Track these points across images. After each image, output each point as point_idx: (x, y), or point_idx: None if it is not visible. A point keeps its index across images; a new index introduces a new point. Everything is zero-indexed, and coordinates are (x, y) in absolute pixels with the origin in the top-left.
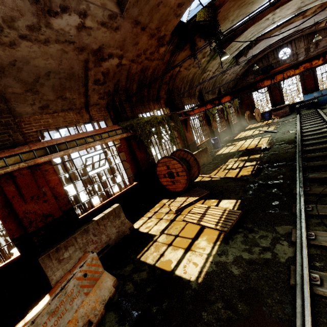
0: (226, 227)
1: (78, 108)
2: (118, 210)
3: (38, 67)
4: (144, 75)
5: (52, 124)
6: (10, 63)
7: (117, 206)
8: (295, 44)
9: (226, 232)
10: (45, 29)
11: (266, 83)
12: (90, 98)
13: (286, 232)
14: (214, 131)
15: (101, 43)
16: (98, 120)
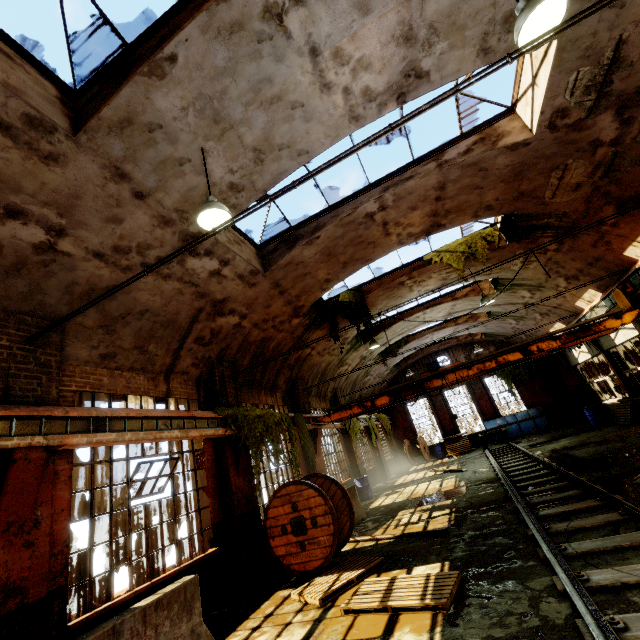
0: (442, 598)
1: (156, 371)
2: (192, 591)
3: (136, 301)
4: (263, 348)
5: (106, 387)
6: (107, 287)
7: (193, 577)
8: (452, 352)
9: (446, 606)
10: (175, 264)
11: (437, 382)
12: (179, 361)
13: (546, 585)
14: (358, 465)
15: (228, 294)
16: (178, 399)
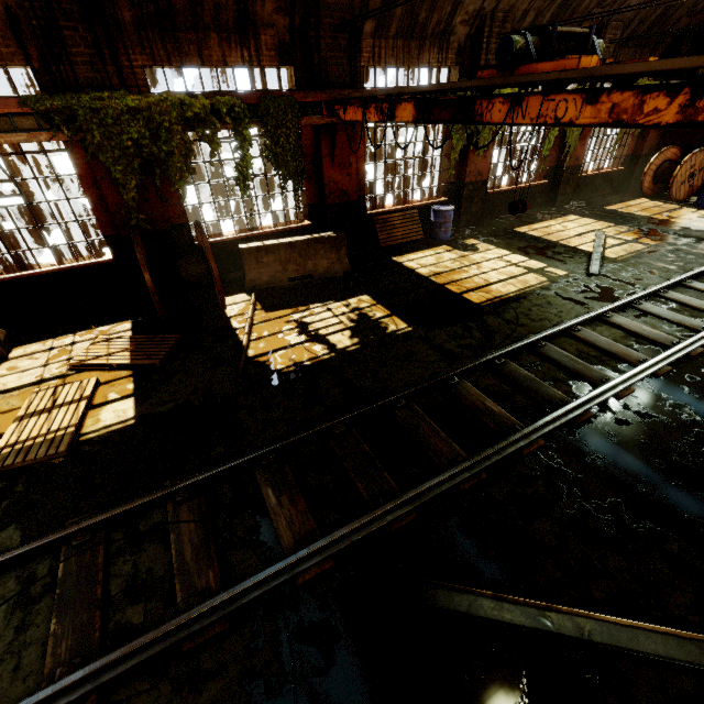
0: None
1: None
2: None
3: None
4: None
5: None
6: None
7: None
8: None
9: None
10: None
11: (499, 111)
12: None
13: None
14: (466, 185)
15: None
16: None
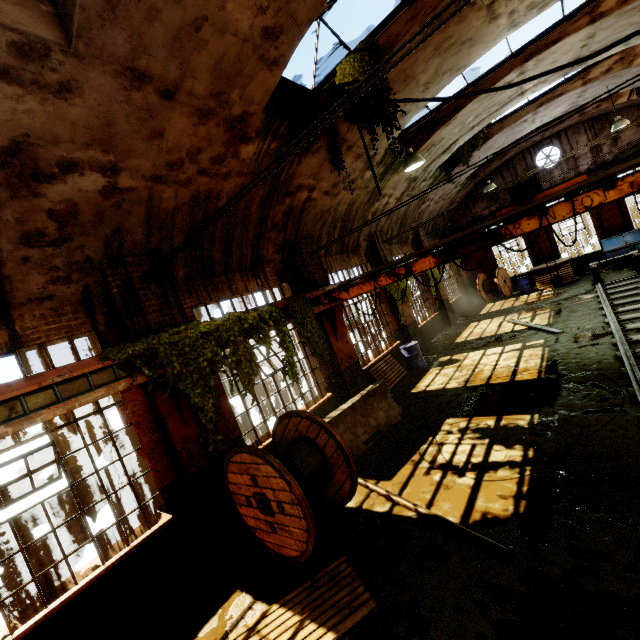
0: None
1: None
2: None
3: None
4: (205, 213)
5: None
6: None
7: None
8: (567, 138)
9: None
10: None
11: (528, 225)
12: (12, 285)
13: None
14: (408, 326)
15: (17, 130)
16: (44, 344)
